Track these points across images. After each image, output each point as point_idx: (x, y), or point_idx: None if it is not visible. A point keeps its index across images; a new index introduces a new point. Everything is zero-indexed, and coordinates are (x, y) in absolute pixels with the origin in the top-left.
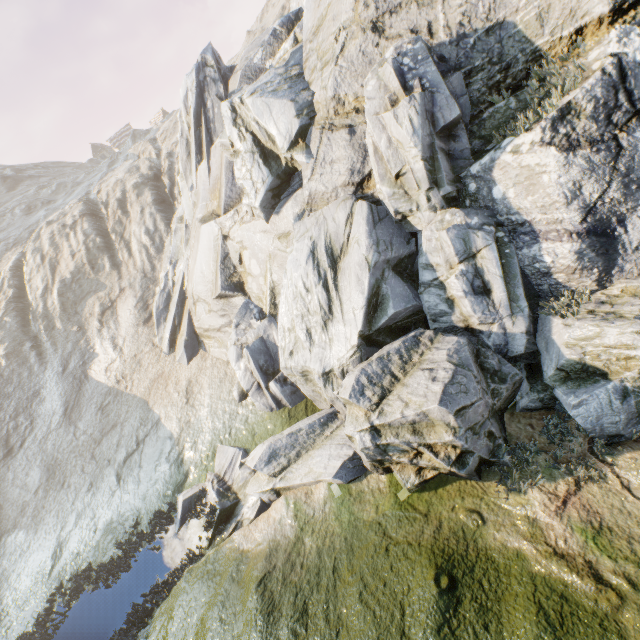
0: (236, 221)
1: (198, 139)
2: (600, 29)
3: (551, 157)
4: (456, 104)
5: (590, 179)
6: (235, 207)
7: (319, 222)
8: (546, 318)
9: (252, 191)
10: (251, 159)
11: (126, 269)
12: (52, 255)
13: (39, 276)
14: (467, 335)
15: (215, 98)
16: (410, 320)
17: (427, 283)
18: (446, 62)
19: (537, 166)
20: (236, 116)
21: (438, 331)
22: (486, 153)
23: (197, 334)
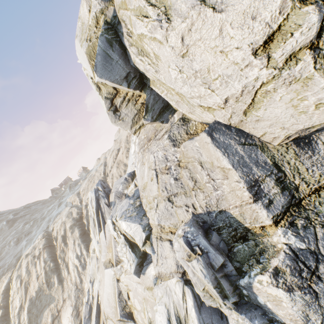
0: (122, 272)
1: (98, 220)
2: (271, 226)
3: (282, 294)
4: (220, 256)
5: (310, 310)
6: (121, 263)
7: (167, 292)
8: None
9: (128, 264)
10: (125, 247)
11: (66, 283)
12: (26, 279)
13: (18, 297)
14: None
15: (104, 204)
16: None
17: None
18: (206, 222)
19: (276, 296)
20: (115, 226)
21: None
22: (244, 274)
23: None
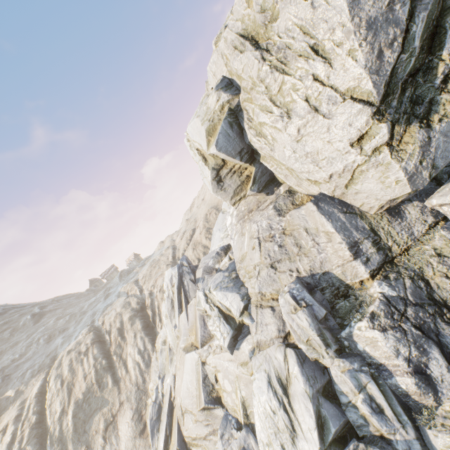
0: (210, 352)
1: (179, 300)
2: (369, 280)
3: (377, 334)
4: (323, 308)
5: (400, 345)
6: (208, 343)
7: (267, 359)
8: (422, 426)
9: (221, 338)
10: (218, 320)
11: (124, 383)
12: (69, 379)
13: (58, 399)
14: (384, 443)
15: (189, 280)
16: (344, 429)
17: (345, 403)
18: (310, 284)
19: (373, 337)
20: (207, 298)
21: (366, 441)
22: (345, 326)
23: (185, 442)
